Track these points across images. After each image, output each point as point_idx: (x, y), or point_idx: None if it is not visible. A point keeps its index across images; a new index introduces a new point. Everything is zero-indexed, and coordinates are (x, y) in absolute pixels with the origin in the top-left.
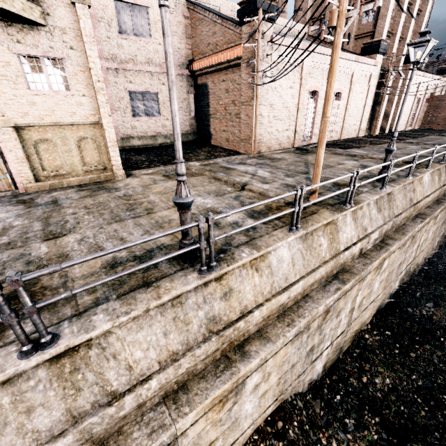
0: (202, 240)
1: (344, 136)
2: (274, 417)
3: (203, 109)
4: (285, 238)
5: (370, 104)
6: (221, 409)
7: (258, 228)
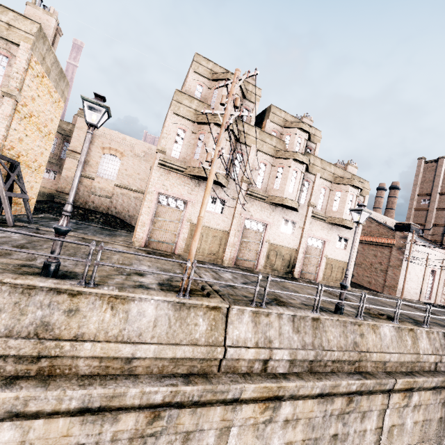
0: None
1: None
2: None
3: None
4: None
5: None
6: None
7: None
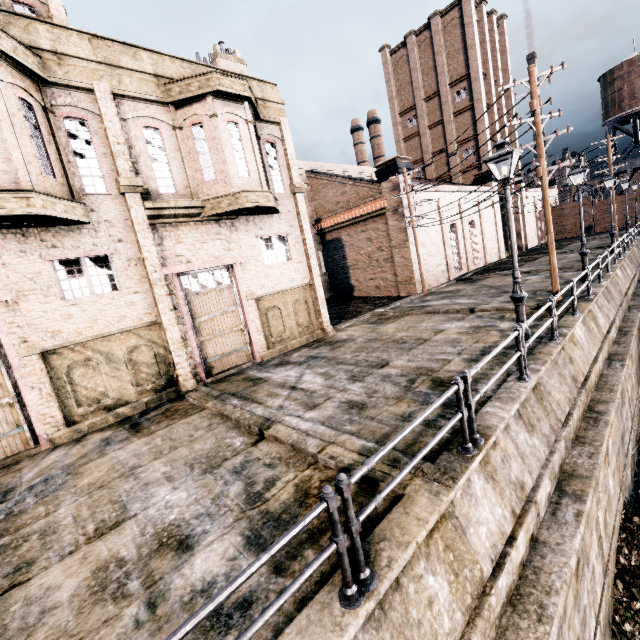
0: (553, 315)
1: (488, 261)
2: (626, 513)
3: (338, 263)
4: (577, 320)
5: (500, 226)
6: (605, 464)
7: (541, 324)
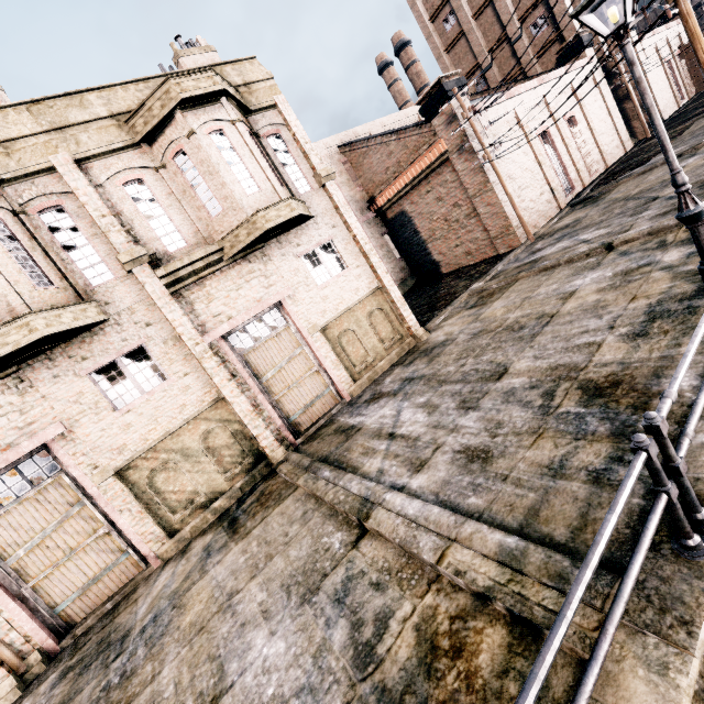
0: None
1: (610, 162)
2: None
3: (411, 241)
4: None
5: (614, 107)
6: None
7: None
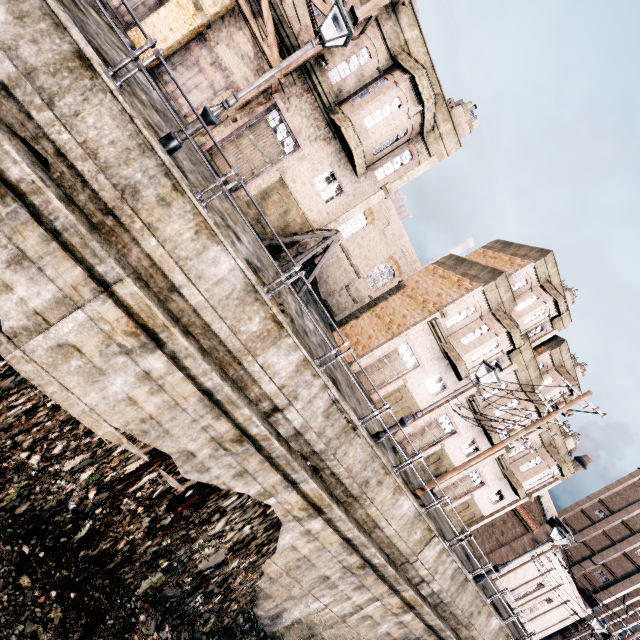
0: None
1: (526, 625)
2: None
3: None
4: None
5: (558, 628)
6: None
7: None
